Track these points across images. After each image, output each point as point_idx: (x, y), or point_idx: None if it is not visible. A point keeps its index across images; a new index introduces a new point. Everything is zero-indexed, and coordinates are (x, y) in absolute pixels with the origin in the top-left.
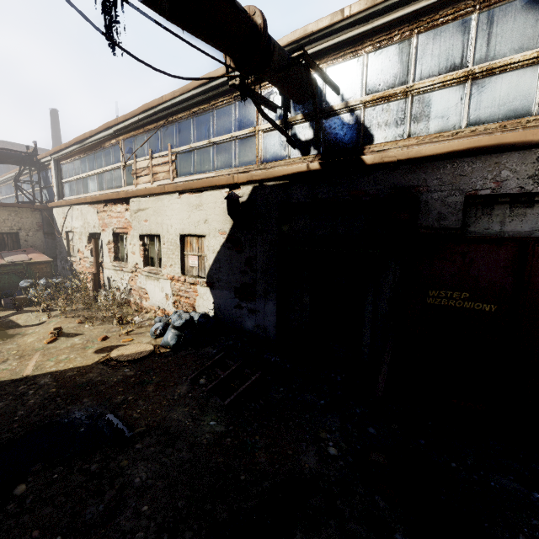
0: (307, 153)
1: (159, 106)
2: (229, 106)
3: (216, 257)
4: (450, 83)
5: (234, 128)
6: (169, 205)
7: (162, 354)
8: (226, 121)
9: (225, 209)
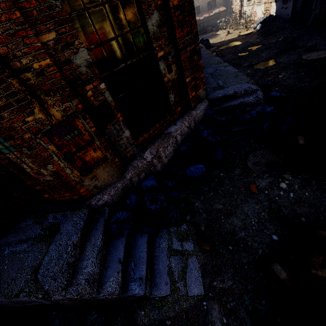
0: None
1: None
2: None
3: None
4: None
5: None
6: None
7: (254, 33)
8: None
9: None
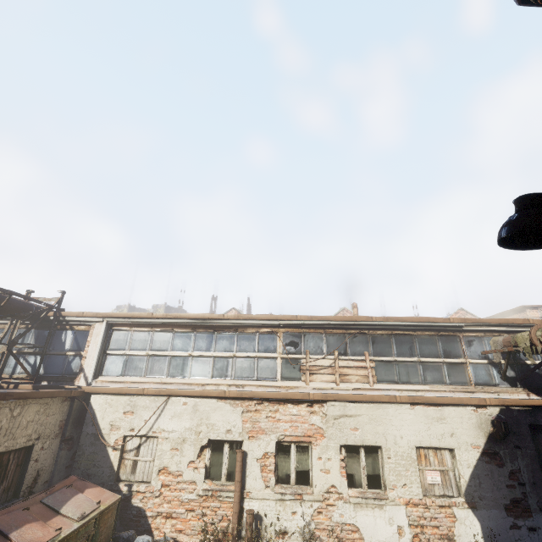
0: (515, 385)
1: (363, 321)
2: (435, 339)
3: (473, 471)
4: None
5: (443, 355)
6: (397, 414)
7: None
8: (434, 348)
9: (474, 424)
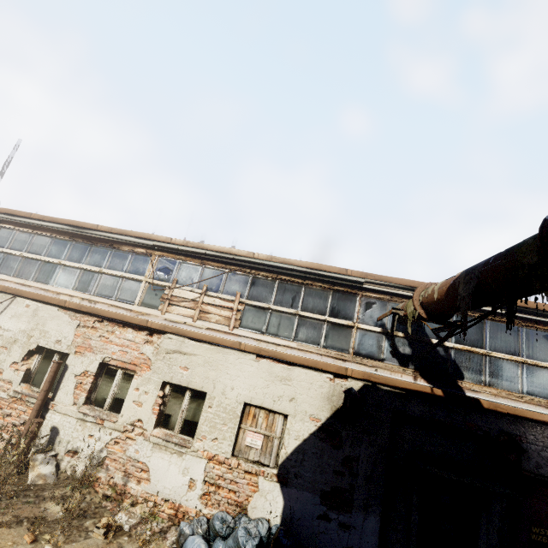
0: (406, 365)
1: (244, 257)
2: (327, 293)
3: (300, 445)
4: (514, 362)
5: (329, 313)
6: (237, 363)
7: None
8: (321, 304)
9: (324, 394)
